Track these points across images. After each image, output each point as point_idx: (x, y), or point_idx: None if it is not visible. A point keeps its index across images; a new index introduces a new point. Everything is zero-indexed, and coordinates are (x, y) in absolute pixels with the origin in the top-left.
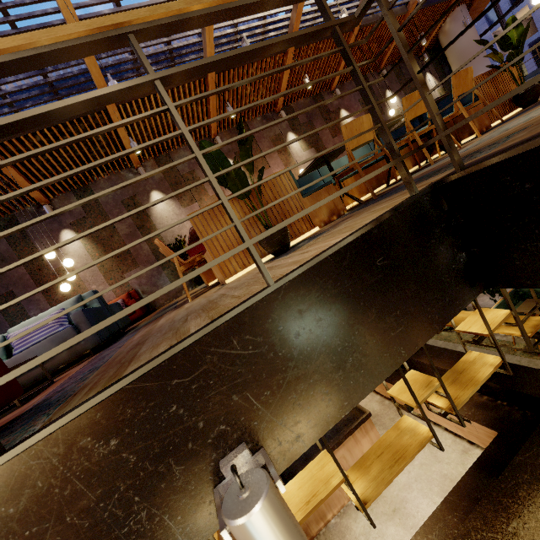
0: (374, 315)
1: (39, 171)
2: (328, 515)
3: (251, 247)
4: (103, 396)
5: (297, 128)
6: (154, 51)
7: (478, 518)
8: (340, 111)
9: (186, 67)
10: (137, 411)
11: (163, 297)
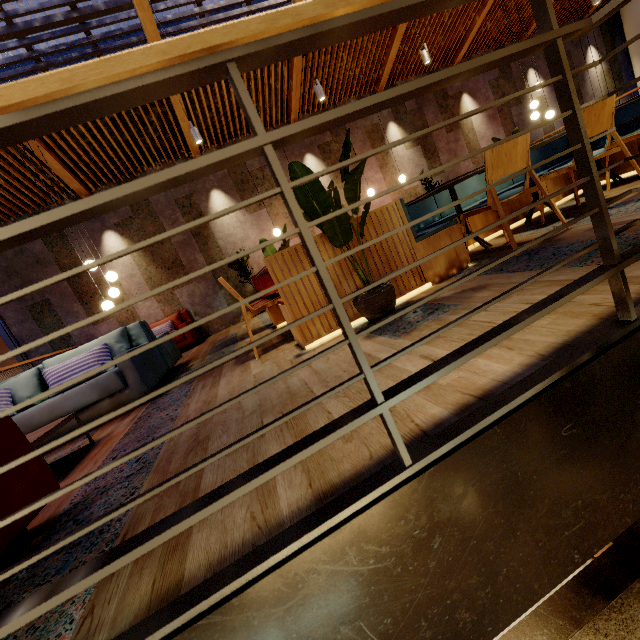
0: (545, 508)
1: (79, 157)
2: None
3: (385, 411)
4: (165, 630)
5: (401, 117)
6: (227, 3)
7: None
8: (461, 96)
9: (316, 121)
10: None
11: (218, 321)
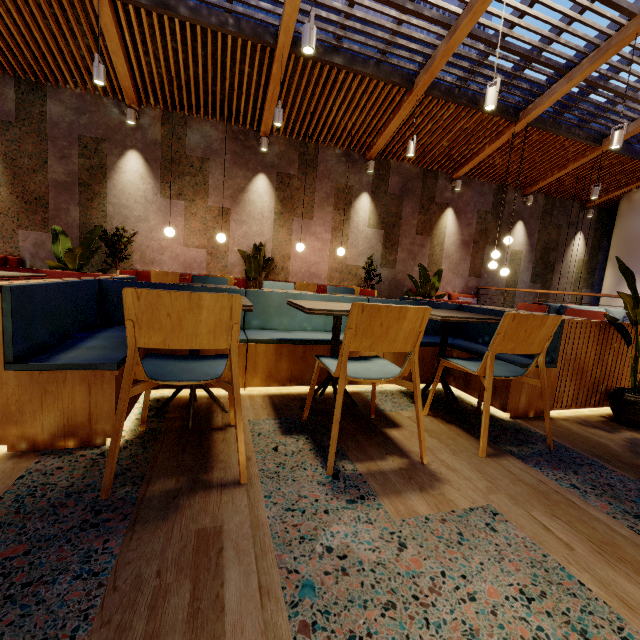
0: None
1: None
2: None
3: None
4: None
5: (379, 194)
6: None
7: None
8: (446, 209)
9: None
10: None
11: None
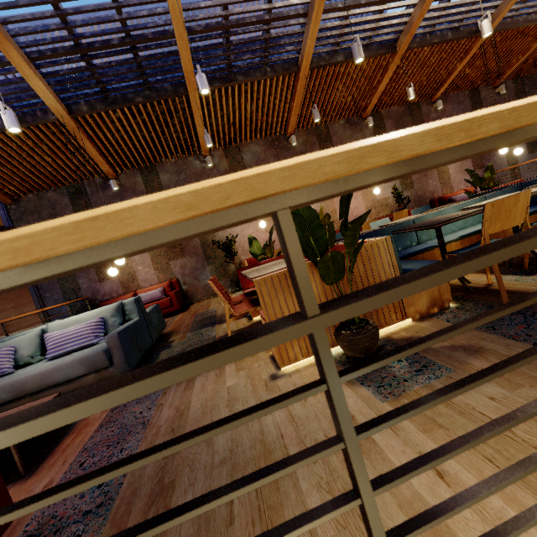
0: None
1: (112, 146)
2: None
3: None
4: None
5: None
6: (250, 39)
7: None
8: None
9: (395, 295)
10: None
11: (202, 292)
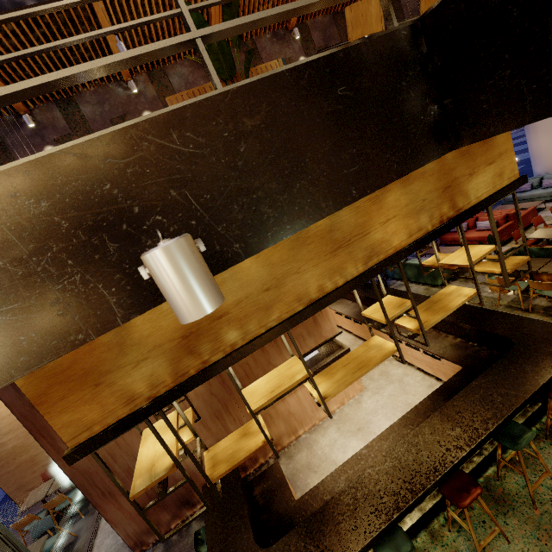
0: (328, 147)
1: (14, 72)
2: (300, 431)
3: (199, 41)
4: (32, 159)
5: (311, 53)
6: None
7: (428, 426)
8: None
9: None
10: (69, 180)
11: None
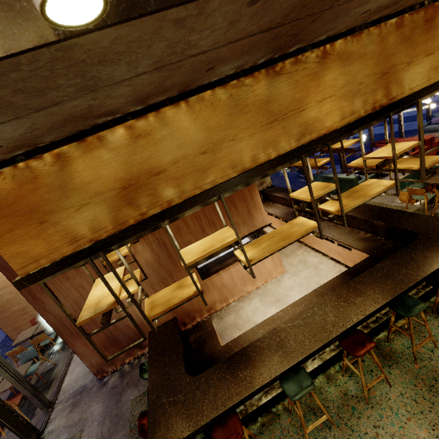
0: None
1: None
2: (230, 300)
3: None
4: None
5: None
6: None
7: (335, 295)
8: None
9: None
10: None
11: None
